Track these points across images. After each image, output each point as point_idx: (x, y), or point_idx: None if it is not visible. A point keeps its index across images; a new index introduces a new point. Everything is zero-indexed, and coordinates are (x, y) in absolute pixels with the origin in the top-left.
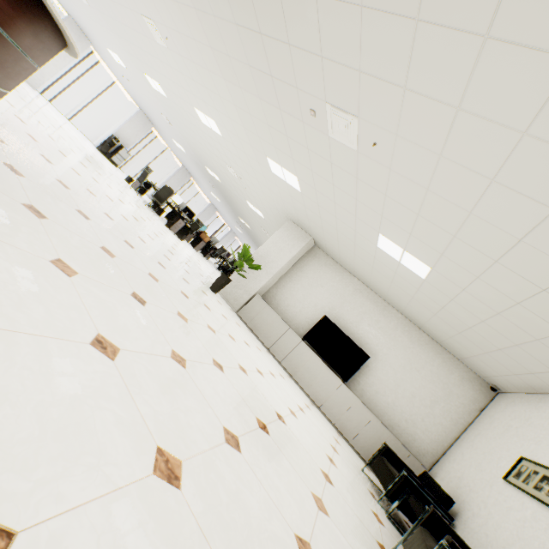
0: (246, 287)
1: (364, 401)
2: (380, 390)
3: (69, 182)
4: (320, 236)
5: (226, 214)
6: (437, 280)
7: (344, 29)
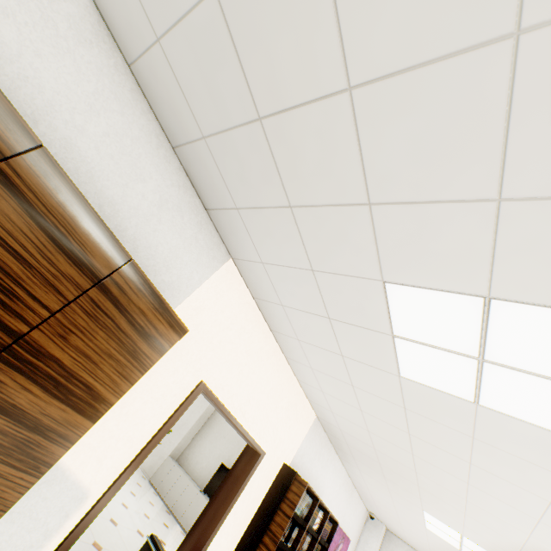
0: (161, 453)
1: None
2: None
3: None
4: None
5: None
6: None
7: None
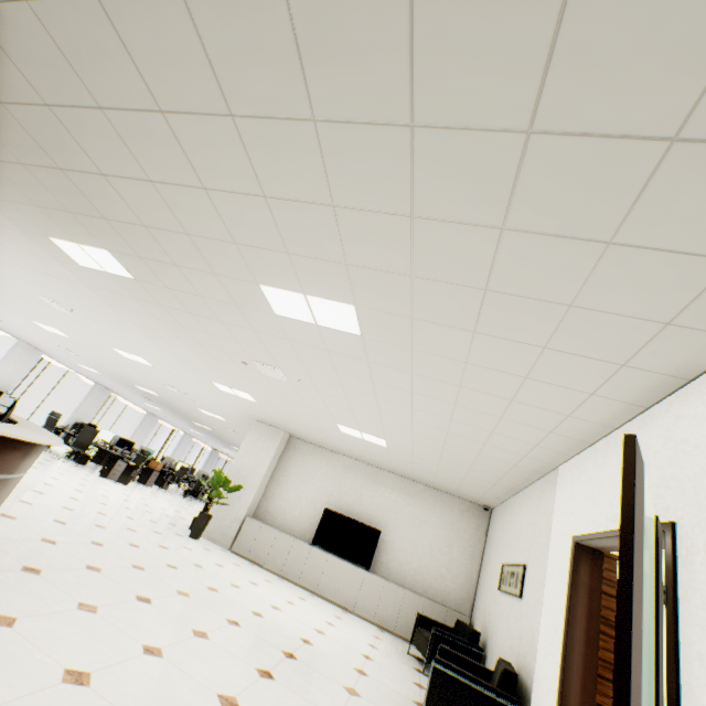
0: (232, 514)
1: (393, 579)
2: (403, 560)
3: (7, 508)
4: (292, 429)
5: (173, 420)
6: (394, 446)
7: (248, 335)
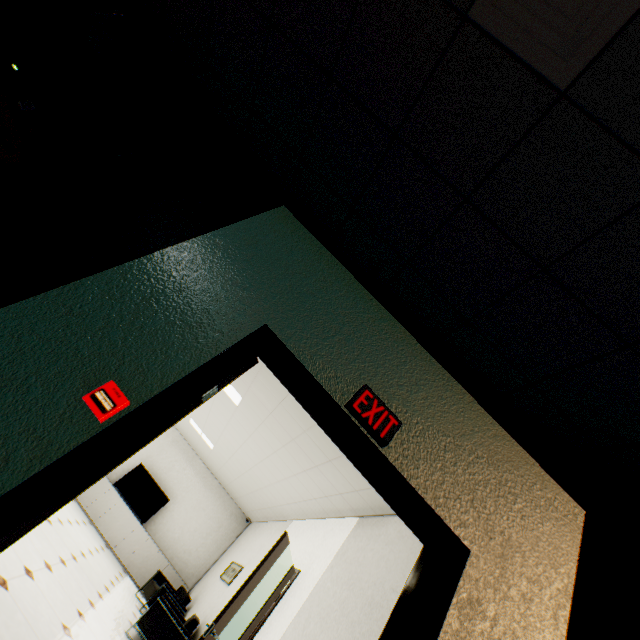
0: None
1: (156, 538)
2: (172, 528)
3: None
4: None
5: None
6: (217, 452)
7: None
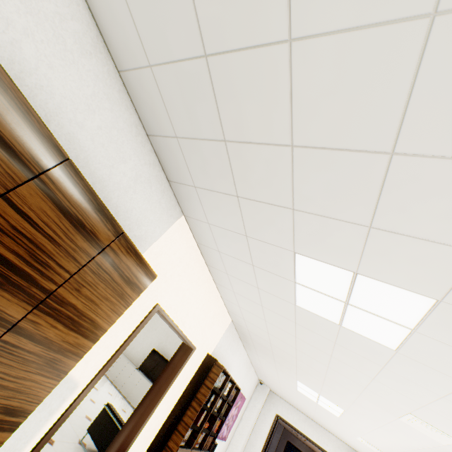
0: None
1: None
2: None
3: None
4: None
5: None
6: None
7: None
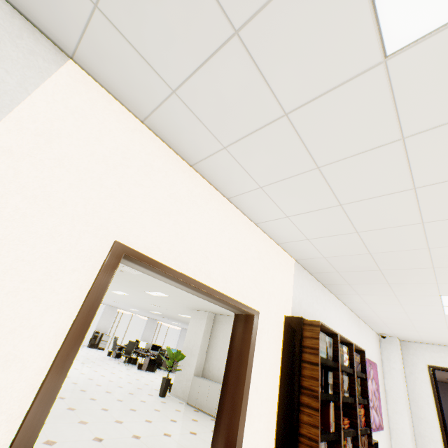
0: (186, 376)
1: None
2: None
3: None
4: (206, 308)
5: None
6: None
7: None
